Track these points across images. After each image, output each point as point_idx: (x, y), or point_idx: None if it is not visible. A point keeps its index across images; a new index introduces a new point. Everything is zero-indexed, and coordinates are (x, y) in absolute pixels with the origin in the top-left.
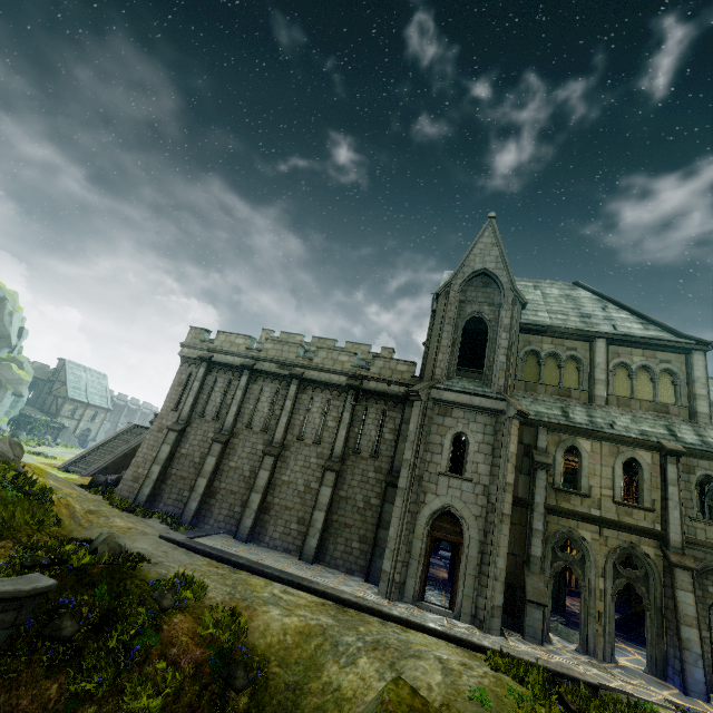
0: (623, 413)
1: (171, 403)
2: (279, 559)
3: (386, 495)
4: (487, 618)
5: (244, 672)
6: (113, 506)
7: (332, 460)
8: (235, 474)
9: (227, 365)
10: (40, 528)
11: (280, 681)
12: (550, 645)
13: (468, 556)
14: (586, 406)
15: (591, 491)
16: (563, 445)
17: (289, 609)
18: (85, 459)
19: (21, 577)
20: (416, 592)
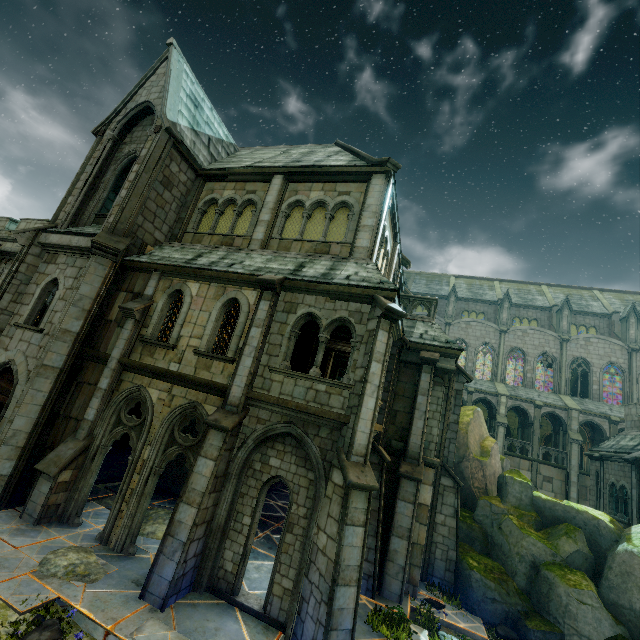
0: (266, 254)
1: None
2: None
3: None
4: None
5: None
6: None
7: None
8: None
9: None
10: None
11: None
12: (62, 527)
13: (3, 417)
14: (234, 250)
15: (178, 342)
16: (170, 290)
17: None
18: None
19: None
20: None
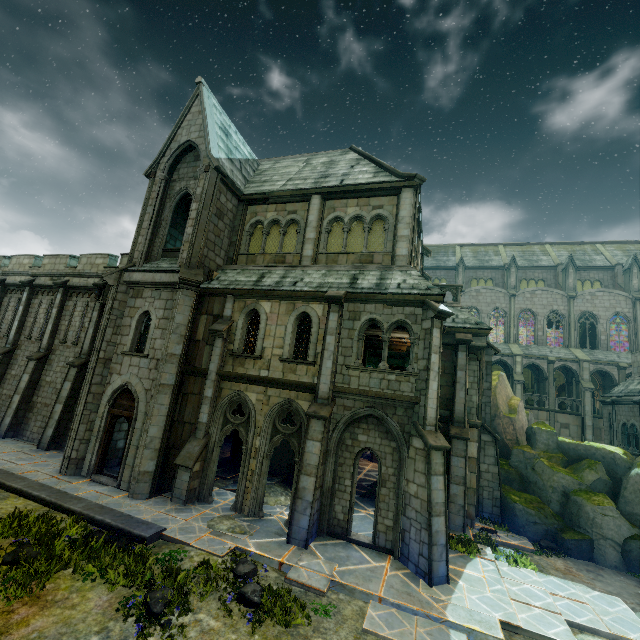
0: (320, 270)
1: None
2: (4, 449)
3: None
4: (133, 484)
5: None
6: None
7: (80, 357)
8: (14, 380)
9: (17, 286)
10: None
11: None
12: (203, 505)
13: (135, 428)
14: (289, 268)
15: (263, 353)
16: (246, 310)
17: None
18: None
19: None
20: (92, 466)
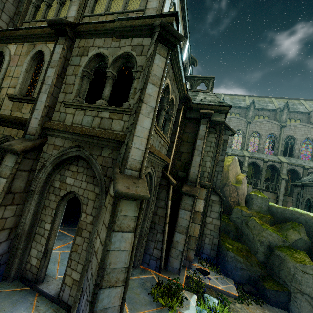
0: None
1: None
2: None
3: None
4: None
5: None
6: None
7: None
8: None
9: None
10: None
11: None
12: None
13: None
14: None
15: (0, 92)
16: None
17: None
18: None
19: None
20: None
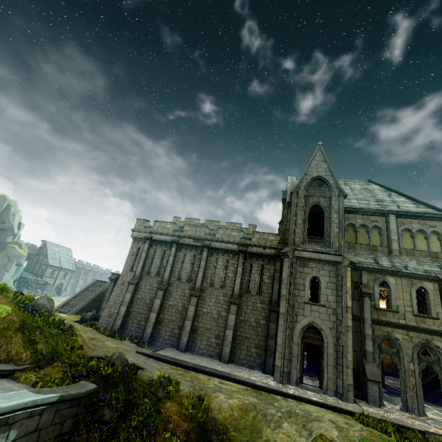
0: (411, 259)
1: (128, 267)
2: (208, 362)
3: (269, 317)
4: (345, 392)
5: (216, 436)
6: (101, 334)
7: (233, 297)
8: (173, 309)
9: (162, 241)
10: (72, 351)
11: (238, 440)
12: (384, 407)
13: (328, 353)
14: (388, 256)
15: (398, 309)
16: (377, 281)
17: (229, 394)
18: (69, 304)
19: (76, 384)
20: (297, 378)
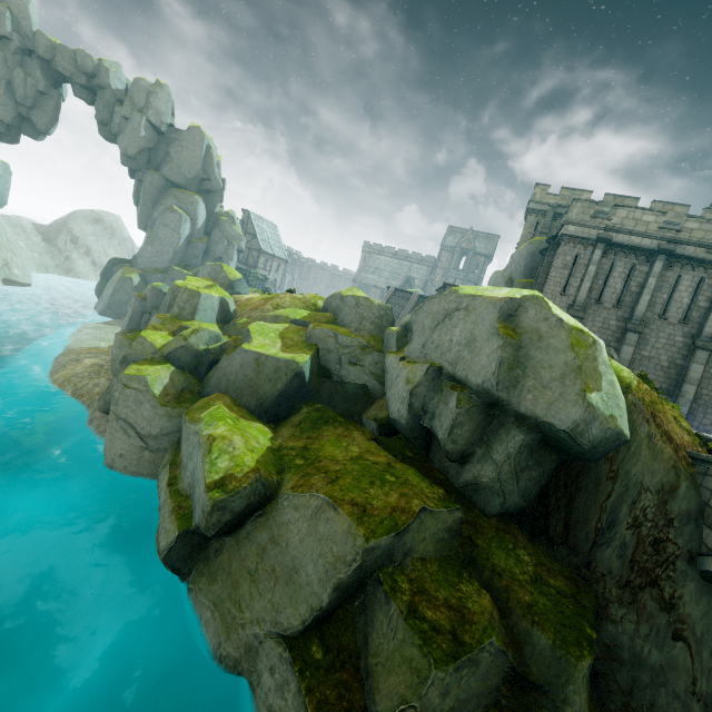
0: None
1: (555, 287)
2: None
3: None
4: None
5: None
6: None
7: None
8: (649, 363)
9: (629, 248)
10: None
11: None
12: None
13: None
14: None
15: None
16: None
17: None
18: None
19: None
20: None
